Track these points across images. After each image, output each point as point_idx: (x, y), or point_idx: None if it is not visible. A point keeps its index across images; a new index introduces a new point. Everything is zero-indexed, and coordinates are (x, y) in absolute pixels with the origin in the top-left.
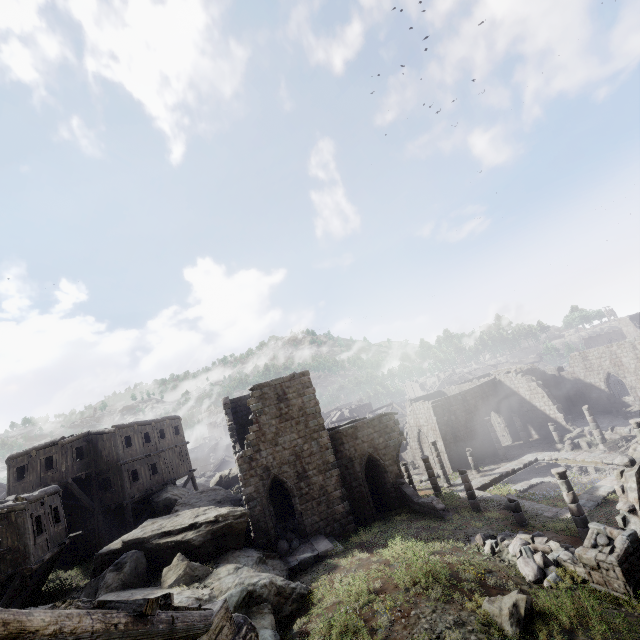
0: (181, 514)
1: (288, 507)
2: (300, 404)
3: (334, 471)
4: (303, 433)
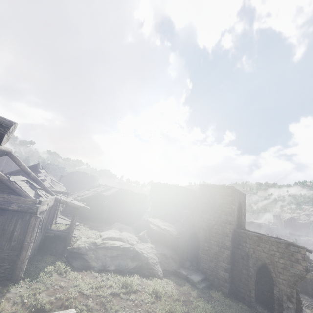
0: (165, 222)
1: None
2: (220, 203)
3: (226, 251)
4: (216, 219)
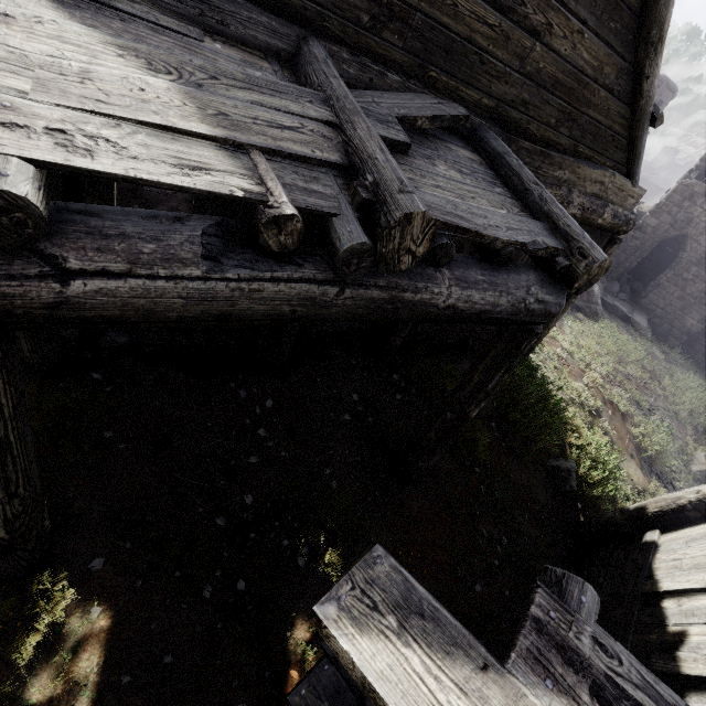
0: None
1: (648, 277)
2: None
3: None
4: None
